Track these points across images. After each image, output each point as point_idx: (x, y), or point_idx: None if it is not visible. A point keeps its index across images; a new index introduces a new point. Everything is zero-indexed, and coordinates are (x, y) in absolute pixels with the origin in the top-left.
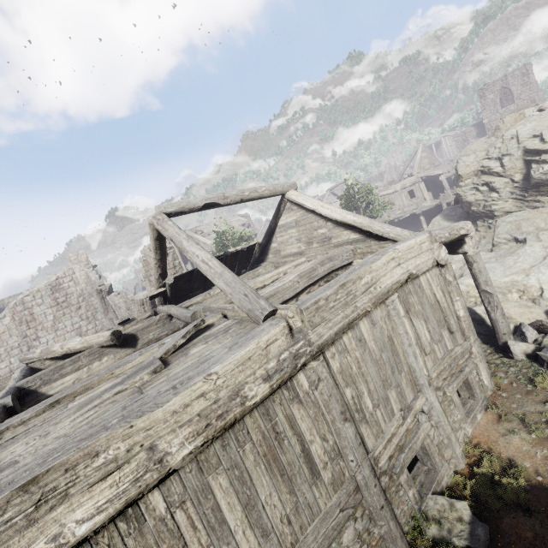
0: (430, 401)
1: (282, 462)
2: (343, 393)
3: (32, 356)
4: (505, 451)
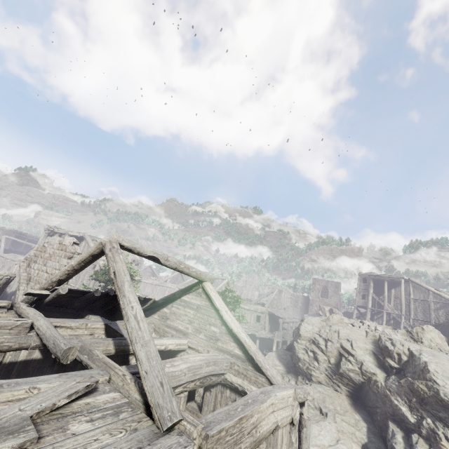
0: None
1: None
2: None
3: None
4: None
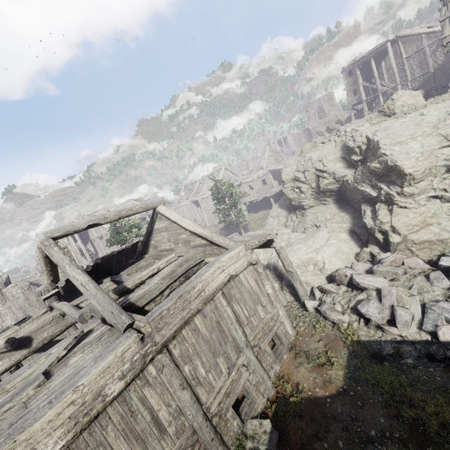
0: (248, 356)
1: (137, 431)
2: (183, 370)
3: None
4: (296, 378)
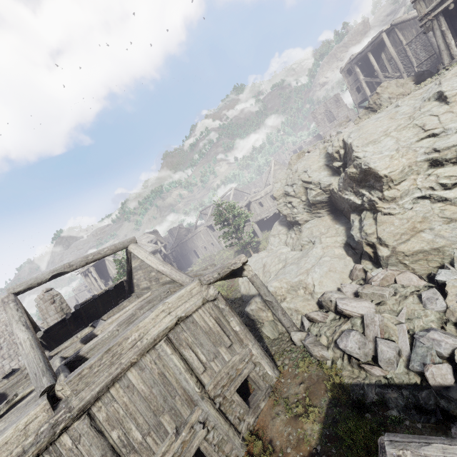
0: (205, 410)
1: None
2: (109, 436)
3: None
4: (270, 433)
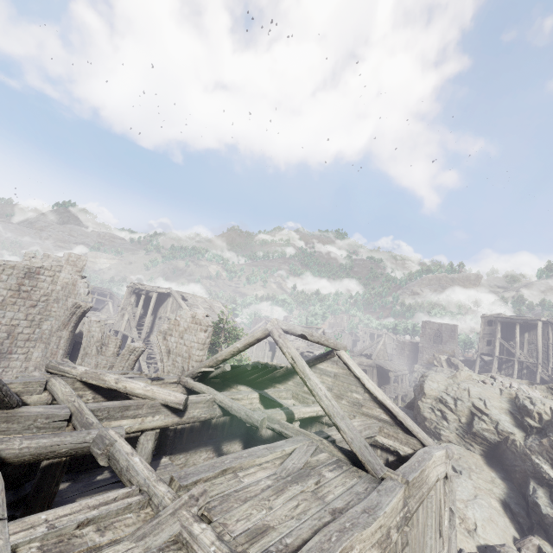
0: None
1: None
2: None
3: (68, 370)
4: None
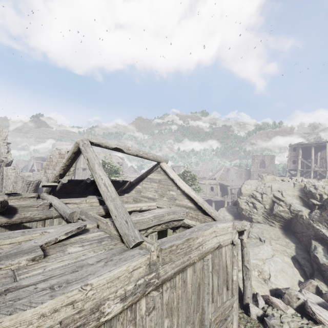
0: None
1: None
2: (163, 322)
3: None
4: None
